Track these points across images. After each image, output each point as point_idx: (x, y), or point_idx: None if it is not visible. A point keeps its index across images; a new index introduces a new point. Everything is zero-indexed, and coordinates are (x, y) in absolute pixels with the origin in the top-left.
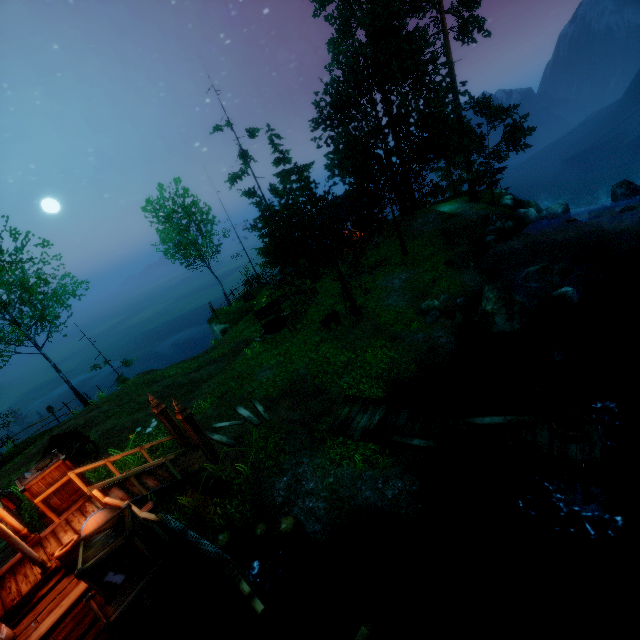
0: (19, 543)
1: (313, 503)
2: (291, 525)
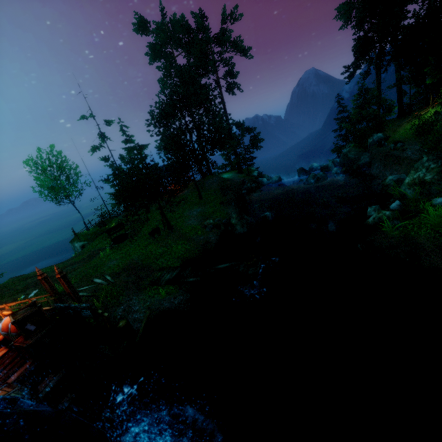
0: None
1: (137, 315)
2: (124, 322)
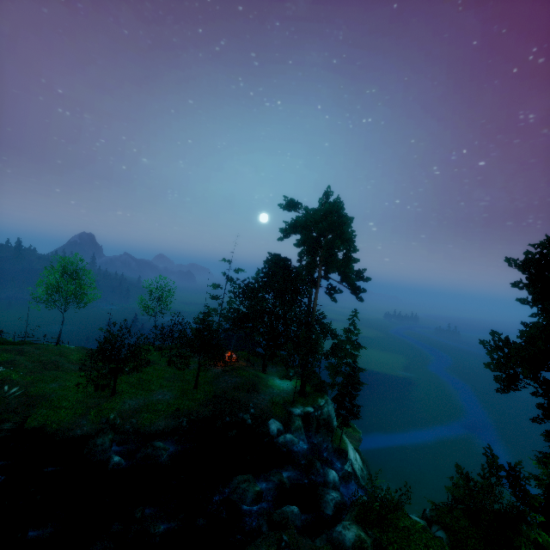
0: None
1: None
2: None
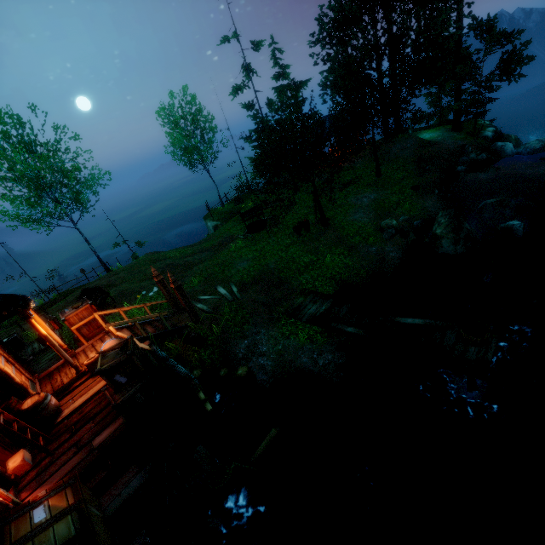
0: (61, 351)
1: (264, 361)
2: (245, 372)
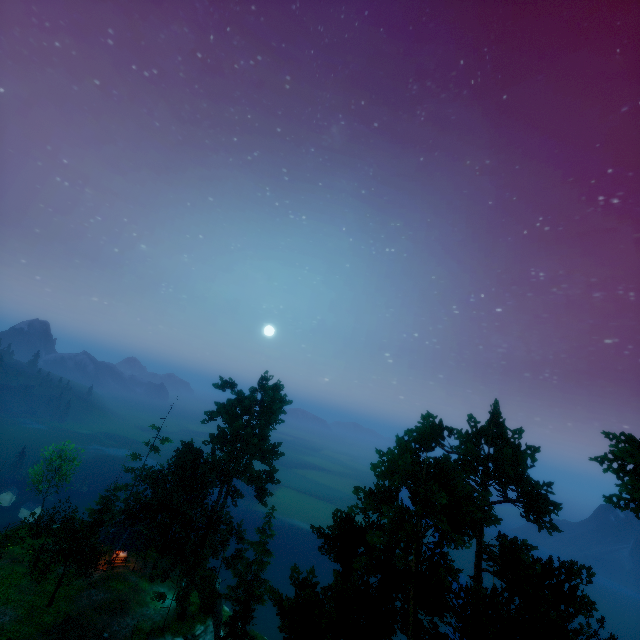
0: None
1: None
2: None
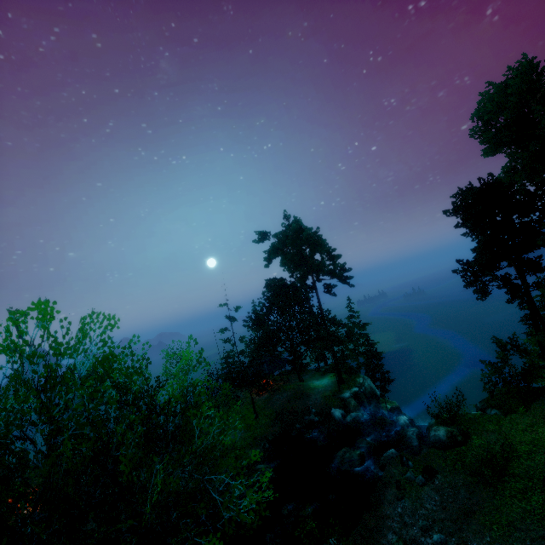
0: None
1: None
2: None
